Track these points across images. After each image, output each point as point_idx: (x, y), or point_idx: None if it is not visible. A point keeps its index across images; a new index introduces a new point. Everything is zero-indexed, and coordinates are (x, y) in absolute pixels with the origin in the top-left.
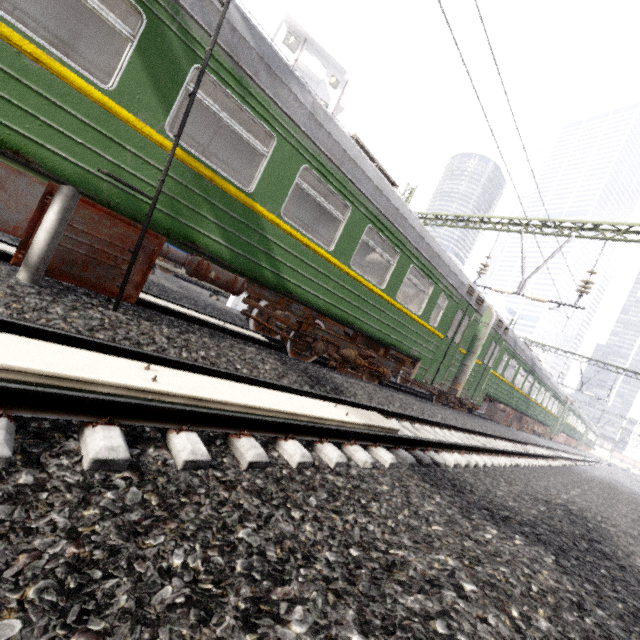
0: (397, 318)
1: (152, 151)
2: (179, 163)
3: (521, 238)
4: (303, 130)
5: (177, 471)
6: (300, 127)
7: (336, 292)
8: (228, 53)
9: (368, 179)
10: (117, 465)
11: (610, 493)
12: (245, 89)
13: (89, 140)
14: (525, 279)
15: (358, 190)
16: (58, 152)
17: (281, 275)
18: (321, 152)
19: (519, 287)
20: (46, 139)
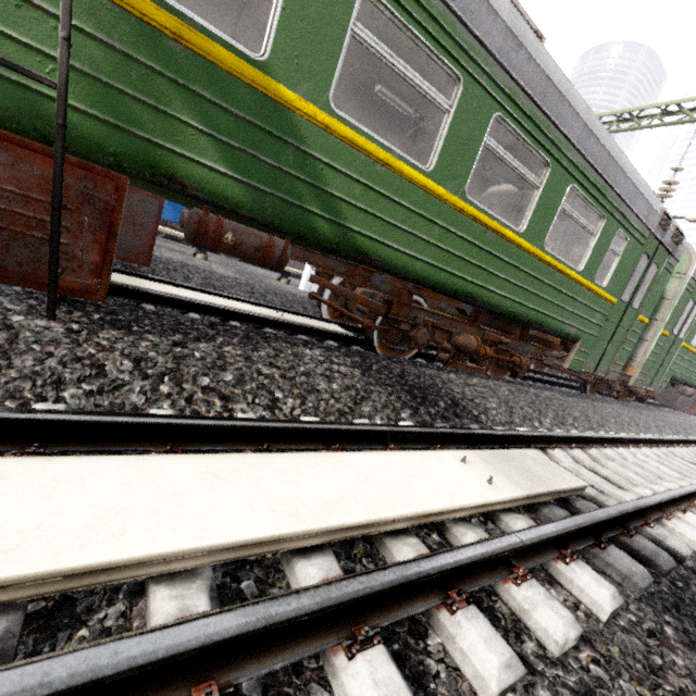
0: (545, 279)
1: None
2: None
3: None
4: None
5: None
6: None
7: (443, 245)
8: None
9: (493, 14)
10: None
11: None
12: None
13: None
14: None
15: (474, 40)
16: None
17: (345, 224)
18: None
19: None
20: None
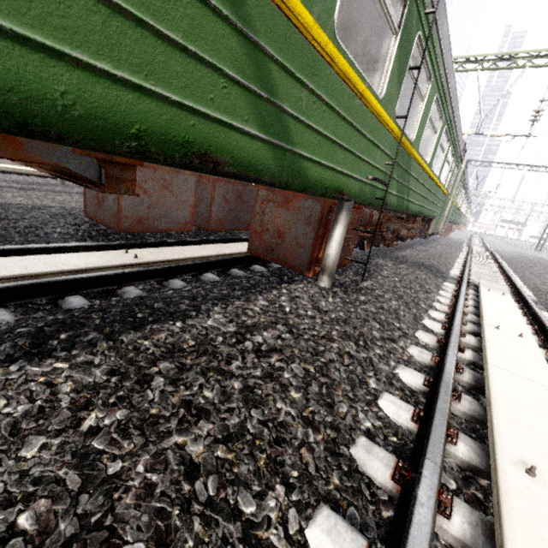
0: (436, 194)
1: (386, 140)
2: (393, 141)
3: (477, 77)
4: (443, 59)
5: None
6: (443, 57)
7: (422, 194)
8: (433, 5)
9: (454, 83)
10: None
11: (547, 268)
12: (430, 39)
13: (366, 154)
14: (483, 118)
15: (448, 98)
16: (356, 177)
17: (408, 199)
18: (444, 75)
19: (478, 127)
20: (352, 169)
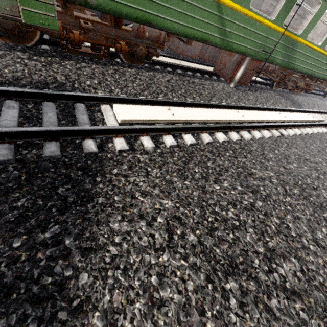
0: None
1: (275, 35)
2: (281, 35)
3: None
4: None
5: (297, 136)
6: None
7: (312, 63)
8: None
9: None
10: (293, 135)
11: None
12: None
13: (261, 40)
14: None
15: None
16: (253, 49)
17: (294, 63)
18: None
19: None
20: (251, 46)
